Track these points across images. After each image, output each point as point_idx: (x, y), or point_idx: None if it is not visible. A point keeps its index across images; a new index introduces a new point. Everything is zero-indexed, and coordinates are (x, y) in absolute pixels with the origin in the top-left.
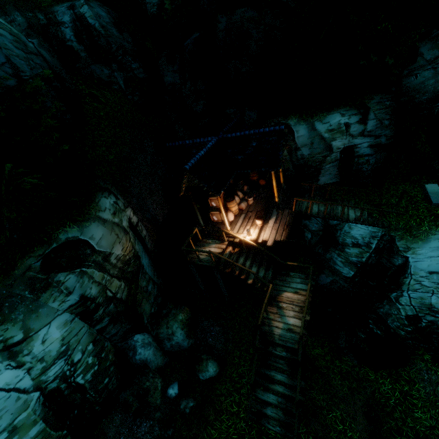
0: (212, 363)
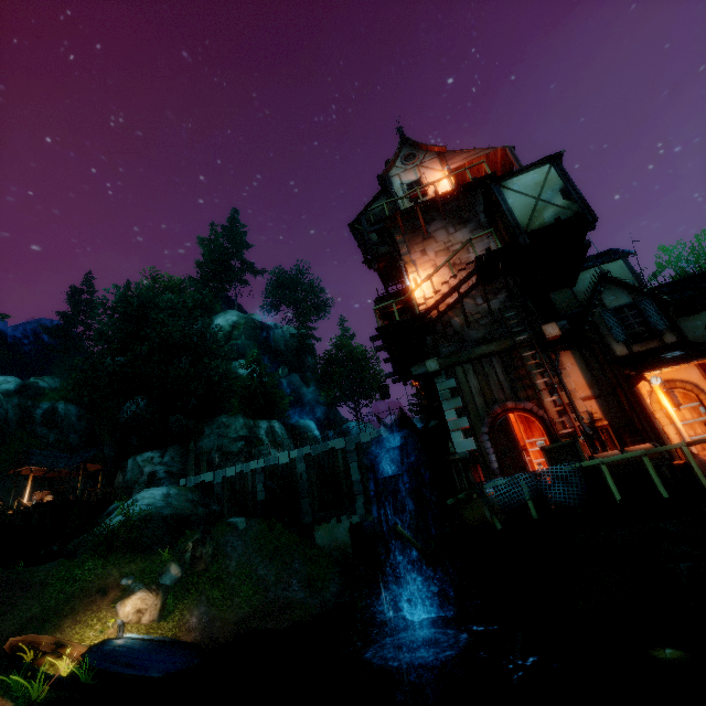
0: None
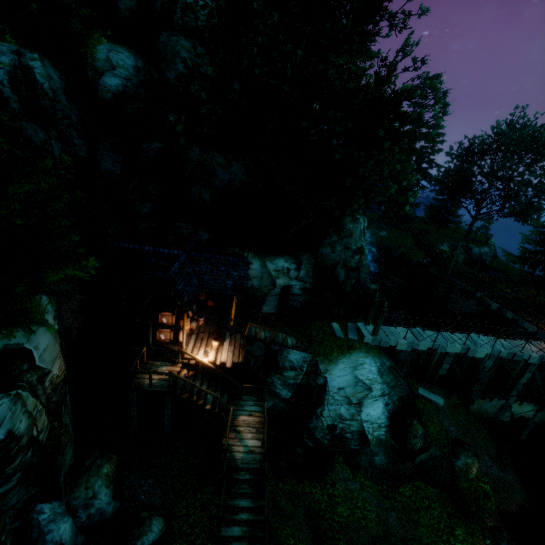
0: (158, 520)
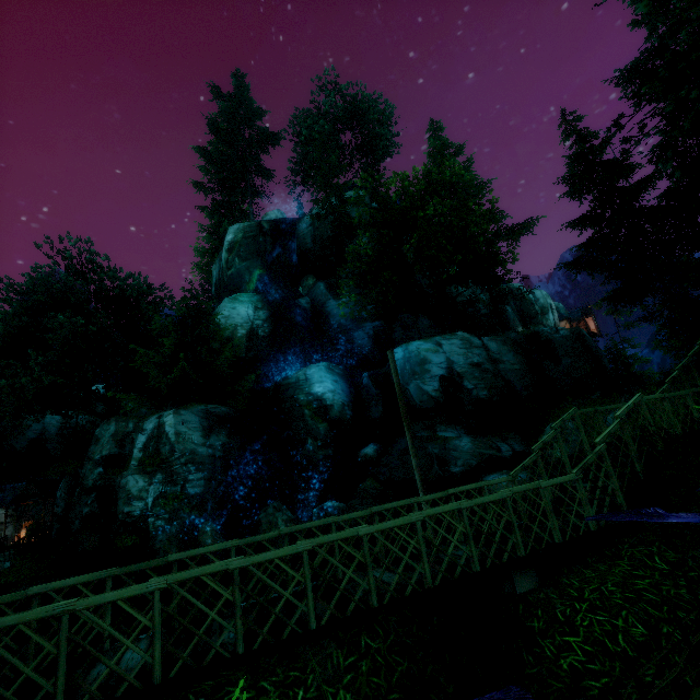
0: None
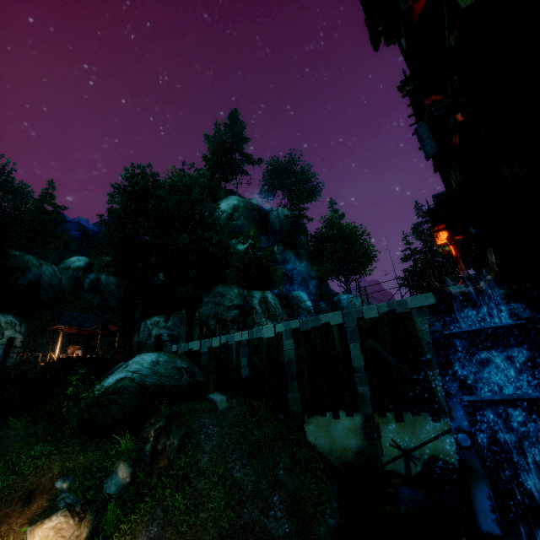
0: None
